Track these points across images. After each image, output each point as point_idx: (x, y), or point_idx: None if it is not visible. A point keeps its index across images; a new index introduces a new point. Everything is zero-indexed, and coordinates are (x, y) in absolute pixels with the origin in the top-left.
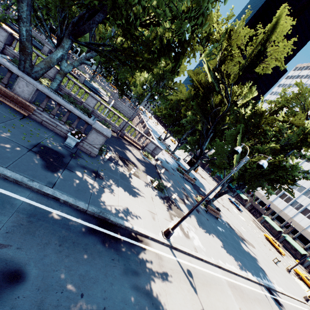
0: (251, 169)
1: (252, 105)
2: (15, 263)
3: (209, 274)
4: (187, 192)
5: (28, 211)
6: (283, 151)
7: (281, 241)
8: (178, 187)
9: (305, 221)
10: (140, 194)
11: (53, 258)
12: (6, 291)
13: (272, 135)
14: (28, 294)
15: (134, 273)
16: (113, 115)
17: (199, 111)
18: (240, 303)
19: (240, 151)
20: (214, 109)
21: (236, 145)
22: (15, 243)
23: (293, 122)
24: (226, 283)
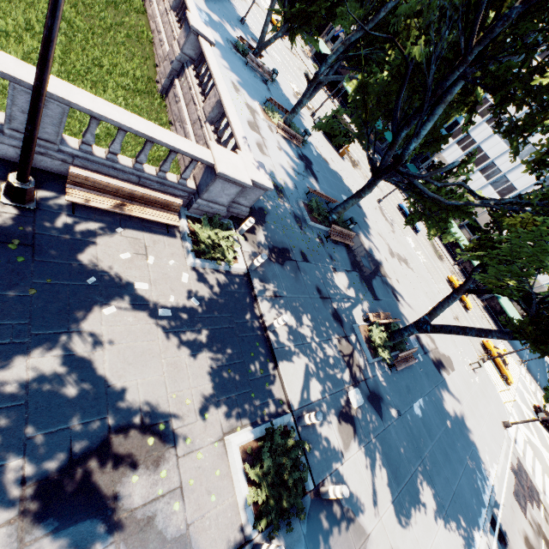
0: None
1: None
2: None
3: None
4: (346, 326)
5: None
6: None
7: (461, 263)
8: (327, 333)
9: None
10: None
11: None
12: None
13: None
14: None
15: None
16: None
17: None
18: None
19: None
20: None
21: None
22: None
23: None
24: None
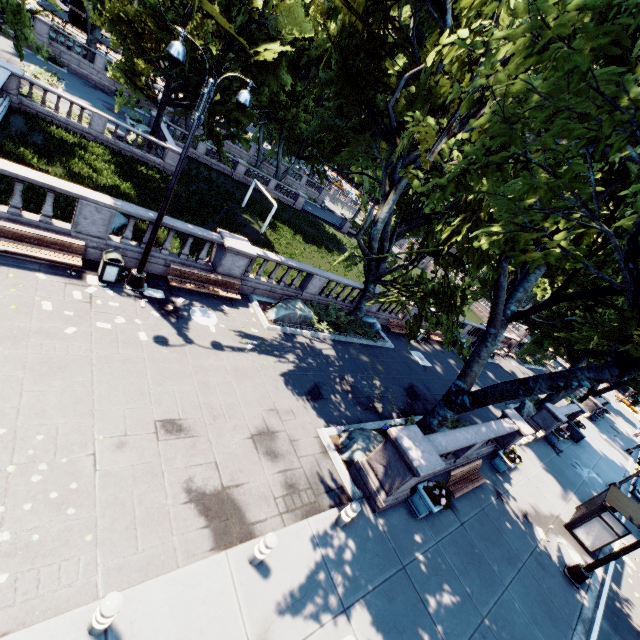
0: None
1: None
2: None
3: None
4: None
5: None
6: None
7: None
8: None
9: None
10: (611, 419)
11: None
12: None
13: None
14: None
15: None
16: None
17: None
18: None
19: None
20: None
21: None
22: None
23: None
24: None
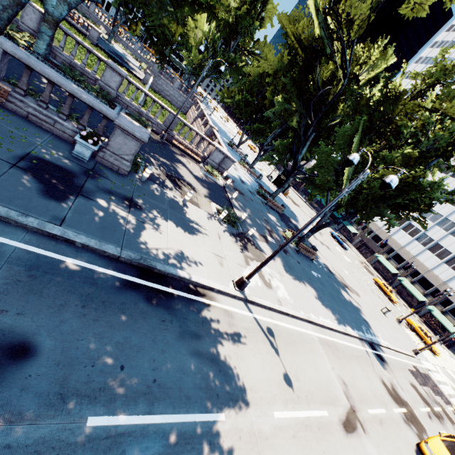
0: (368, 190)
1: (384, 81)
2: (17, 333)
3: (296, 332)
4: (271, 226)
5: (26, 262)
6: (422, 160)
7: (395, 286)
8: (259, 219)
9: (432, 260)
10: (201, 231)
11: (75, 324)
12: (10, 370)
13: (410, 134)
14: (44, 371)
15: (195, 336)
16: (152, 103)
17: (296, 95)
18: (334, 363)
19: (356, 162)
20: (321, 90)
21: (350, 151)
22: (13, 308)
23: (448, 110)
24: (318, 341)
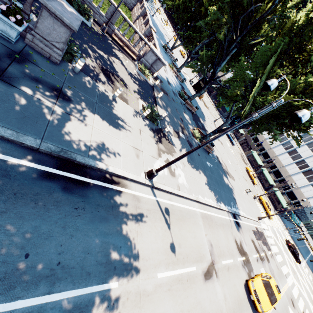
0: None
1: None
2: None
3: (186, 210)
4: (184, 123)
5: None
6: None
7: (258, 173)
8: (176, 117)
9: (287, 160)
10: (125, 126)
11: None
12: None
13: None
14: None
15: (103, 220)
16: None
17: (229, 6)
18: (207, 231)
19: (273, 88)
20: (252, 6)
21: (263, 72)
22: None
23: None
24: (200, 215)
